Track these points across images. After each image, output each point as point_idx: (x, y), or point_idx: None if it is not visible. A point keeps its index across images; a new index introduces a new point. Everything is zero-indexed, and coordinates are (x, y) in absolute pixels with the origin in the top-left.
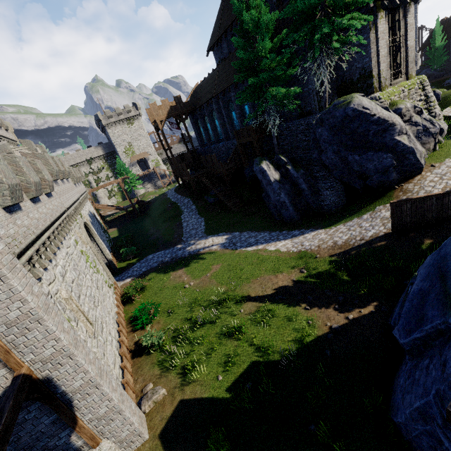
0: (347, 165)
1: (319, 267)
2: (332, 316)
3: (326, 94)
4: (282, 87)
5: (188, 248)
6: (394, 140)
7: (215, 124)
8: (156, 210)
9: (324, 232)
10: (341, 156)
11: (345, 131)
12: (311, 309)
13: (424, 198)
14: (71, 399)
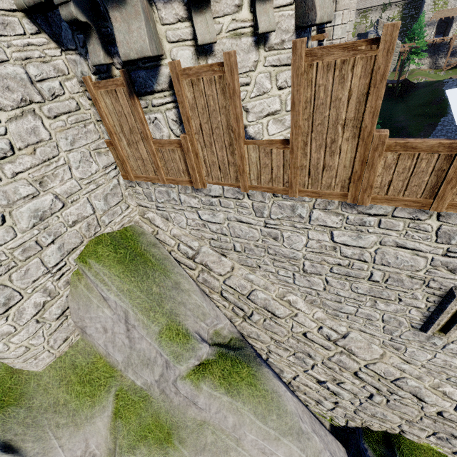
0: None
1: None
2: None
3: None
4: None
5: None
6: None
7: None
8: (417, 98)
9: None
10: None
11: None
12: None
13: None
14: None
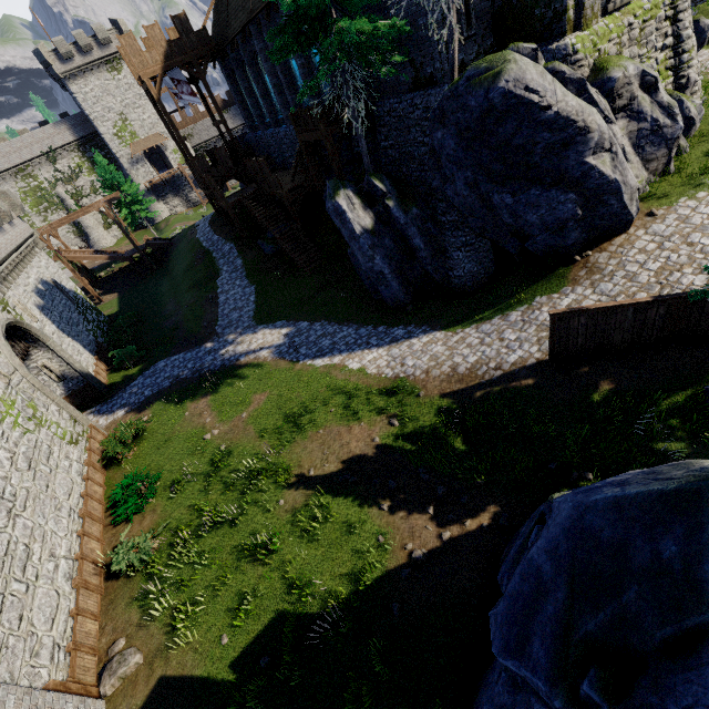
0: (492, 210)
1: (421, 417)
2: (419, 530)
3: (454, 47)
4: (368, 17)
5: (222, 351)
6: (583, 165)
7: (267, 84)
8: (179, 261)
9: (443, 339)
10: (481, 192)
11: (488, 141)
12: (389, 509)
13: (613, 308)
14: None
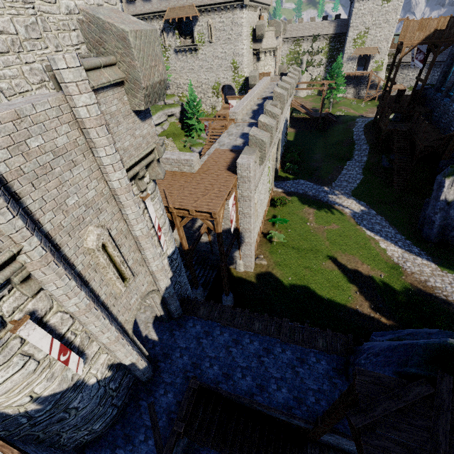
0: None
1: (394, 283)
2: (364, 307)
3: None
4: None
5: (330, 195)
6: None
7: None
8: (334, 135)
9: (433, 268)
10: None
11: None
12: (358, 294)
13: None
14: (242, 243)
